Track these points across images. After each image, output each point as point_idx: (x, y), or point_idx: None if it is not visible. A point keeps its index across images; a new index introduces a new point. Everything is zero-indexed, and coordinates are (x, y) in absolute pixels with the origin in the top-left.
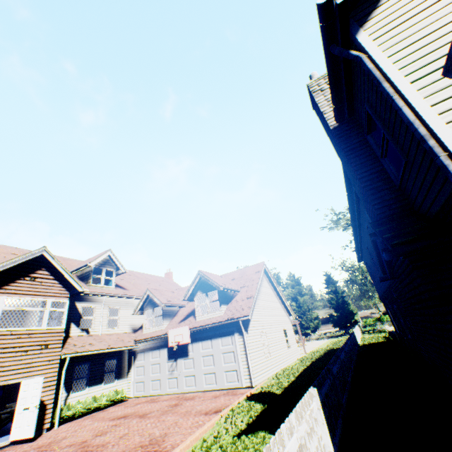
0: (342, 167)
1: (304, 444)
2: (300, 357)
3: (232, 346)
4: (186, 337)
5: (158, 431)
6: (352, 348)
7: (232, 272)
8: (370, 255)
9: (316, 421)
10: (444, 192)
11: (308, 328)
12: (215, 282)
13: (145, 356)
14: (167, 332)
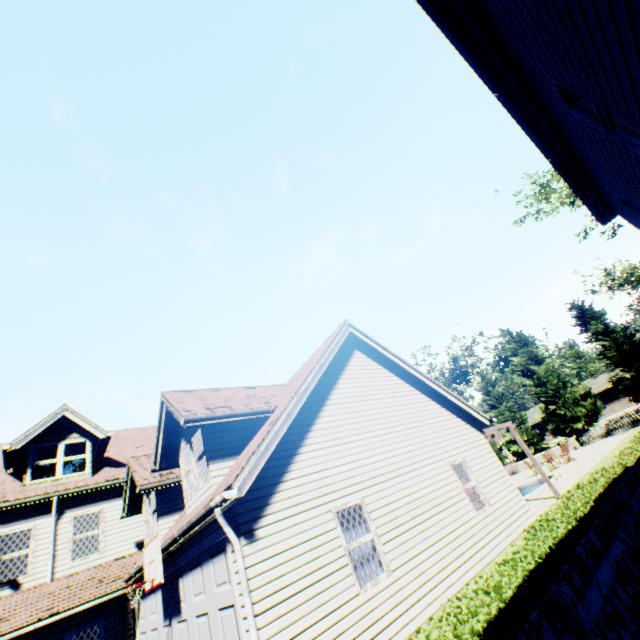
0: None
1: None
2: (538, 514)
3: (229, 587)
4: (157, 569)
5: None
6: None
7: (299, 370)
8: (592, 120)
9: None
10: None
11: (576, 418)
12: (177, 412)
13: (146, 607)
14: None
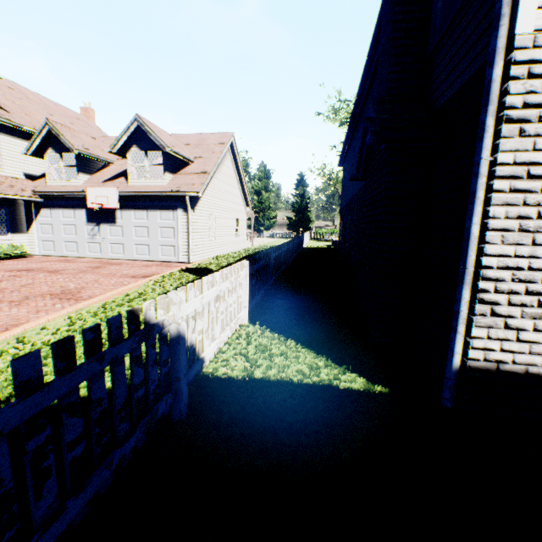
0: (382, 1)
1: (222, 296)
2: (246, 248)
3: (173, 222)
4: (113, 202)
5: (73, 285)
6: (296, 247)
7: (187, 135)
8: (353, 160)
9: (240, 285)
10: (470, 70)
11: (263, 225)
12: (159, 140)
13: (53, 214)
14: (85, 190)
